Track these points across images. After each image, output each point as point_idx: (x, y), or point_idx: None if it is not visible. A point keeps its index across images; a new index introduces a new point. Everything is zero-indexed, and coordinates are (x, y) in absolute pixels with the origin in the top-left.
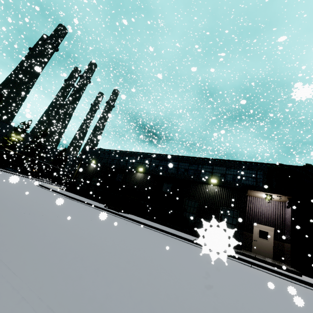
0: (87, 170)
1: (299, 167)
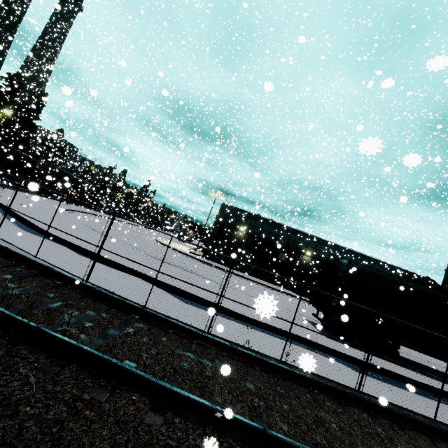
0: (233, 237)
1: (423, 277)
